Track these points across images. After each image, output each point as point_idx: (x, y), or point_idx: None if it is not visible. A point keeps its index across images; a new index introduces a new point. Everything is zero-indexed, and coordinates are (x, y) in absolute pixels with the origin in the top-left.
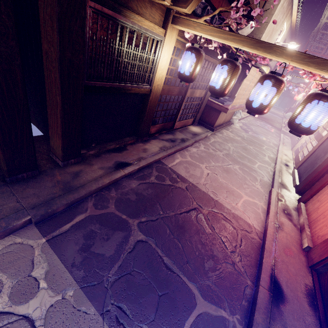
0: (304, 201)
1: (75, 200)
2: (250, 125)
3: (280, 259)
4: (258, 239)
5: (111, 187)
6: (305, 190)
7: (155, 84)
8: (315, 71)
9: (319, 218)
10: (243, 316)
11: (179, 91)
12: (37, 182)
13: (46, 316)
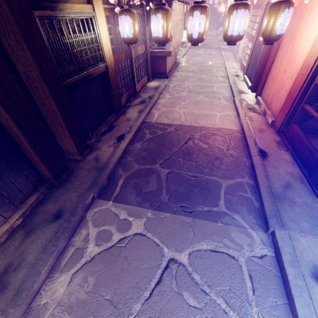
0: (259, 94)
1: (110, 173)
2: (194, 57)
3: (257, 137)
4: (239, 135)
5: (125, 155)
6: (257, 86)
7: (107, 59)
8: None
9: (272, 99)
10: (249, 176)
11: (125, 56)
12: (75, 176)
13: (146, 229)
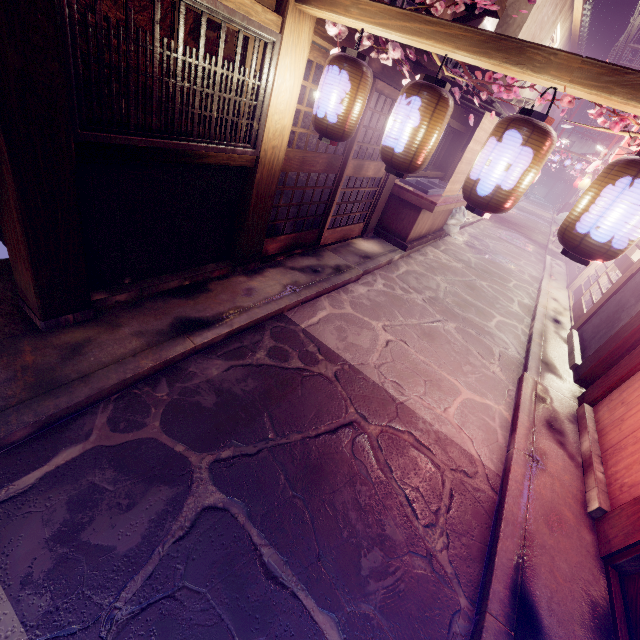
0: (592, 401)
1: (61, 411)
2: (485, 238)
3: (536, 541)
4: (488, 492)
5: (160, 377)
6: (594, 376)
7: (267, 145)
8: (626, 106)
9: (623, 443)
10: None
11: (328, 164)
12: None
13: None
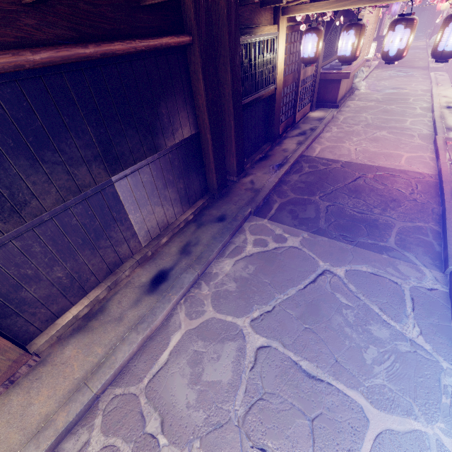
0: None
1: (266, 196)
2: (380, 82)
3: None
4: (433, 180)
5: (280, 184)
6: None
7: (278, 81)
8: None
9: None
10: (436, 222)
11: (293, 78)
12: (233, 193)
13: (301, 245)
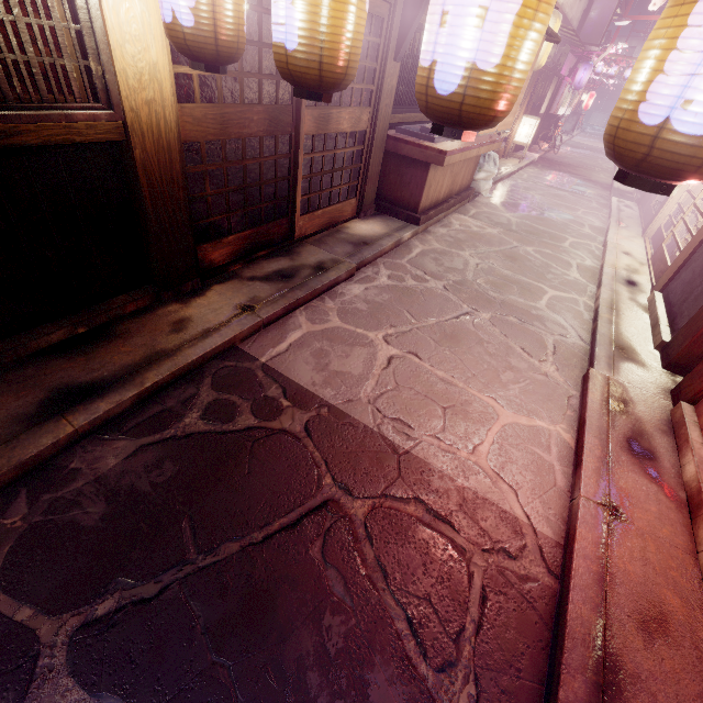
0: (693, 397)
1: None
2: (530, 190)
3: (623, 668)
4: (544, 578)
5: (17, 489)
6: (691, 357)
7: (133, 100)
8: None
9: None
10: None
11: (271, 120)
12: None
13: None
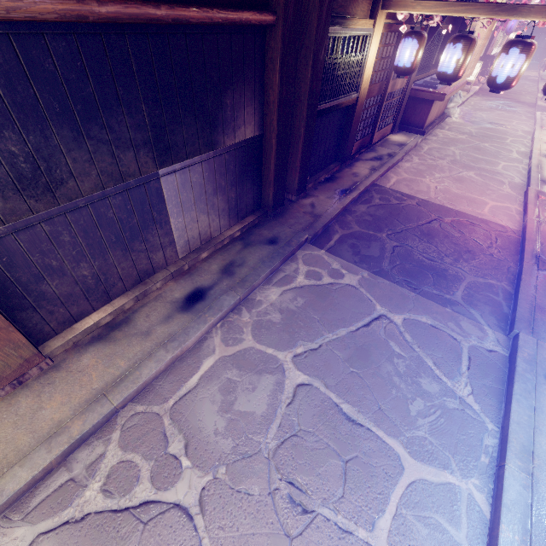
0: None
1: (326, 223)
2: (478, 112)
3: (544, 244)
4: (515, 236)
5: (344, 213)
6: None
7: (362, 89)
8: None
9: None
10: (510, 282)
11: (379, 89)
12: (289, 215)
13: (359, 284)
